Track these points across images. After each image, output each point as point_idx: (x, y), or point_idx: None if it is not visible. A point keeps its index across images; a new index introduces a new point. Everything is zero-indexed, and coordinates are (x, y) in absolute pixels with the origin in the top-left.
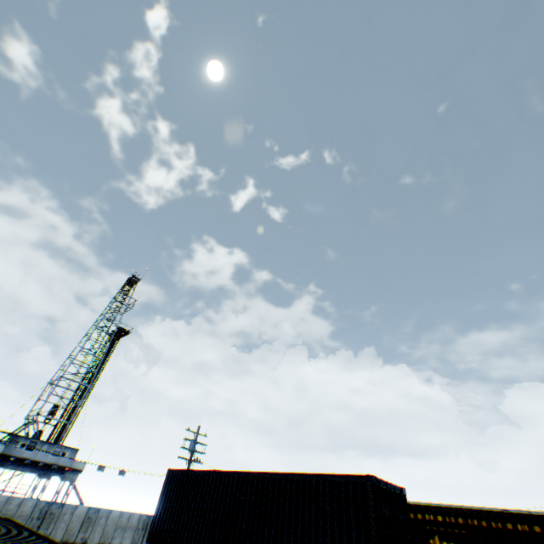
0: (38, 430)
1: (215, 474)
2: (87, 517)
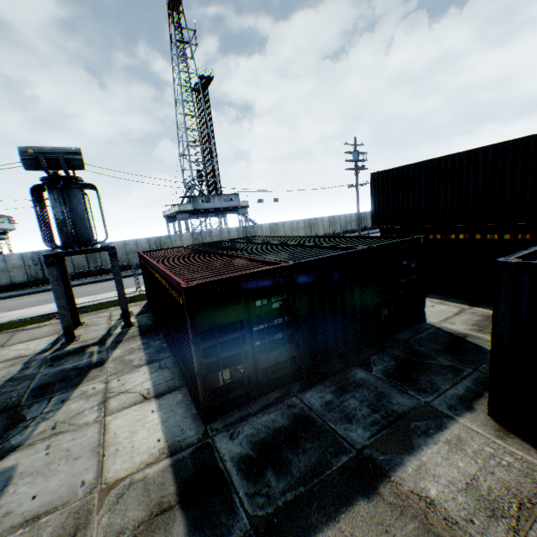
0: (201, 191)
1: (449, 159)
2: (271, 229)
